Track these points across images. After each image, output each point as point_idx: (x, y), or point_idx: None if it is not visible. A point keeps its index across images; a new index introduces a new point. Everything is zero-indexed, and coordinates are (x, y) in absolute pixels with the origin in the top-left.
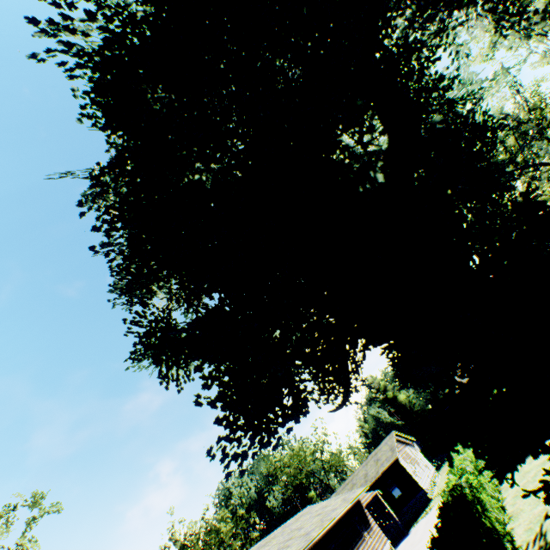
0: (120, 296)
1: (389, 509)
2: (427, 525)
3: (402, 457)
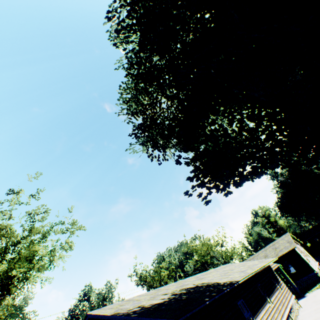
0: (122, 109)
1: (288, 278)
2: None
3: (297, 249)
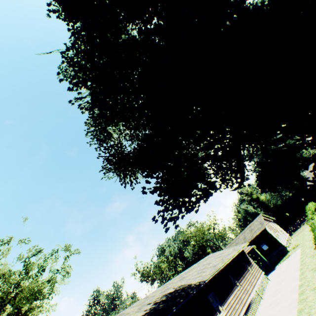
0: (92, 139)
1: (261, 255)
2: (289, 264)
3: (268, 228)
